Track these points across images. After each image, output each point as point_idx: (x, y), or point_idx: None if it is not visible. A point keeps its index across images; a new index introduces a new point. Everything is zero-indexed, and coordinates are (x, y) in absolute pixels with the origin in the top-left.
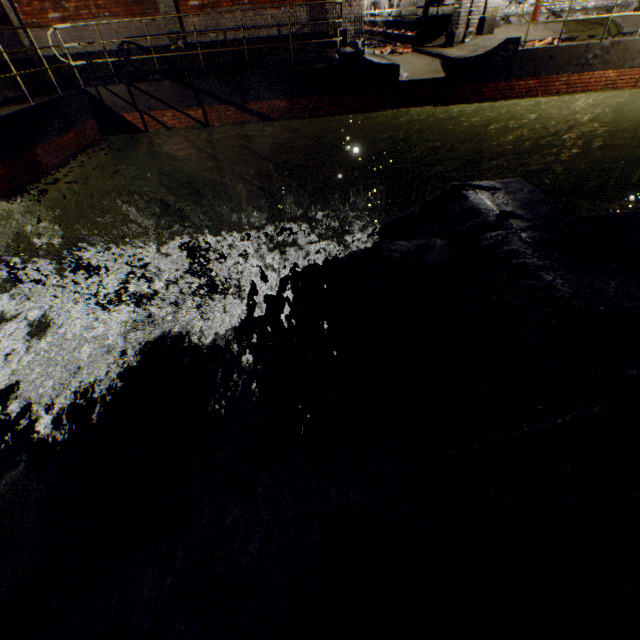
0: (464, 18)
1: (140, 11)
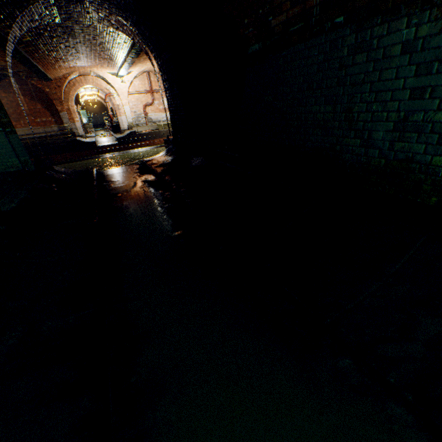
0: (122, 125)
1: None
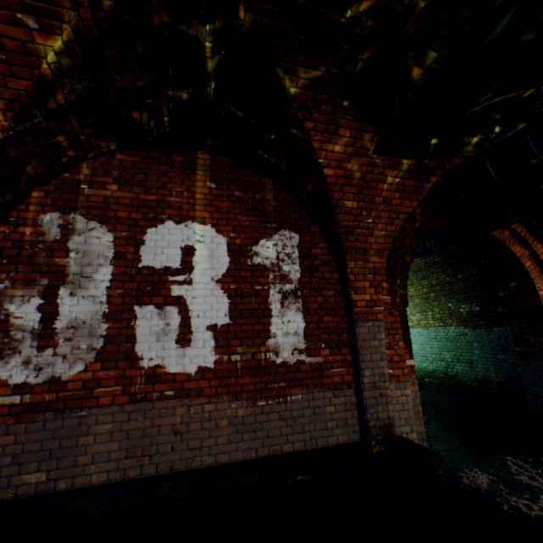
0: None
1: None
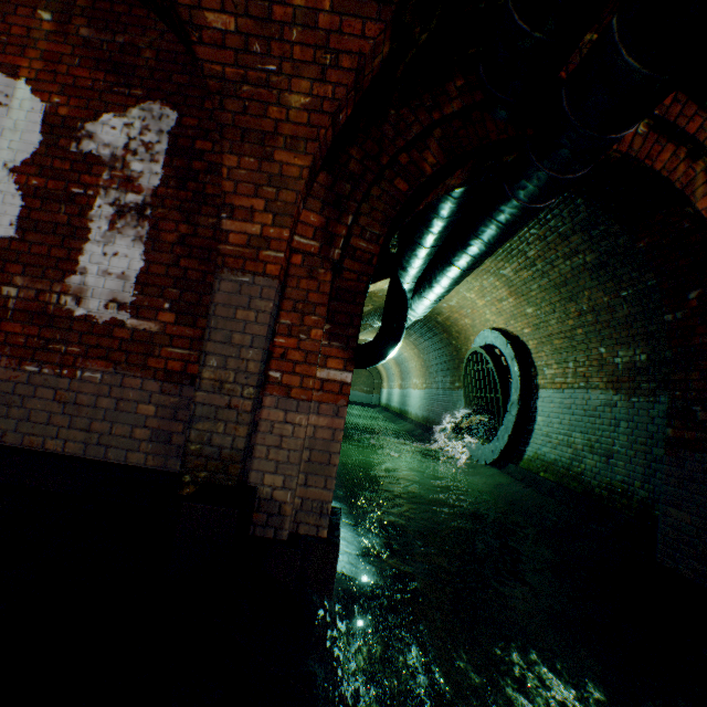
0: None
1: None
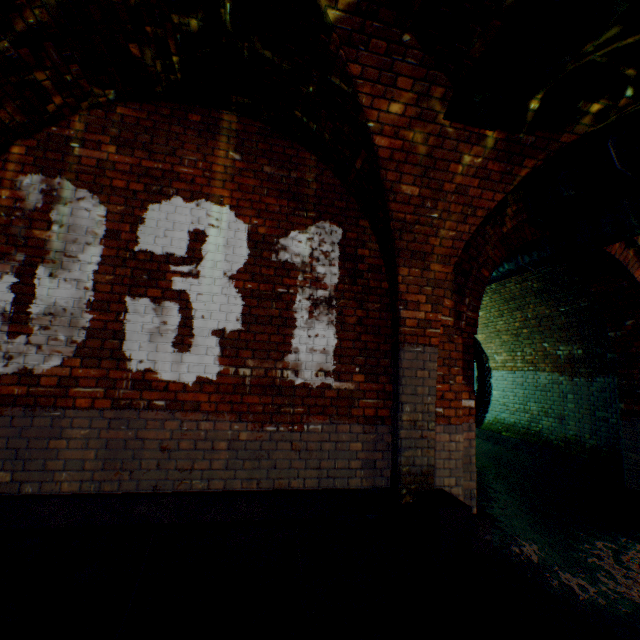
0: None
1: None
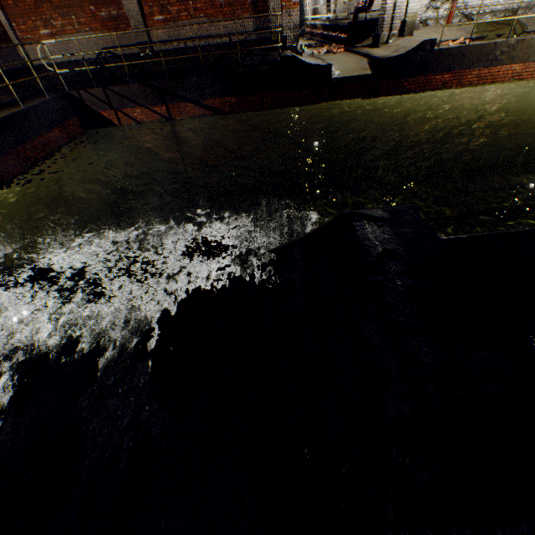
0: (388, 22)
1: (114, 26)
